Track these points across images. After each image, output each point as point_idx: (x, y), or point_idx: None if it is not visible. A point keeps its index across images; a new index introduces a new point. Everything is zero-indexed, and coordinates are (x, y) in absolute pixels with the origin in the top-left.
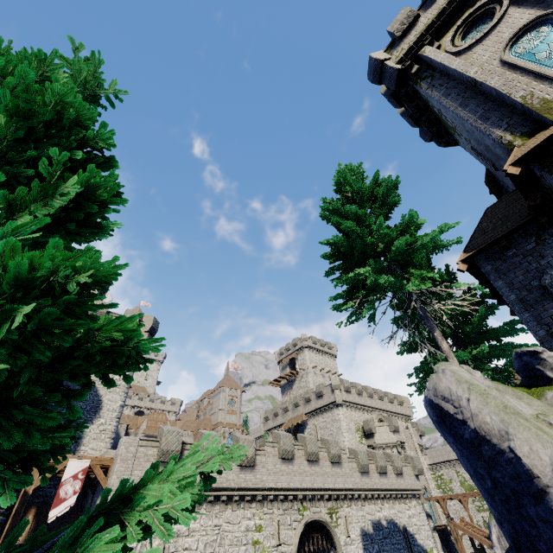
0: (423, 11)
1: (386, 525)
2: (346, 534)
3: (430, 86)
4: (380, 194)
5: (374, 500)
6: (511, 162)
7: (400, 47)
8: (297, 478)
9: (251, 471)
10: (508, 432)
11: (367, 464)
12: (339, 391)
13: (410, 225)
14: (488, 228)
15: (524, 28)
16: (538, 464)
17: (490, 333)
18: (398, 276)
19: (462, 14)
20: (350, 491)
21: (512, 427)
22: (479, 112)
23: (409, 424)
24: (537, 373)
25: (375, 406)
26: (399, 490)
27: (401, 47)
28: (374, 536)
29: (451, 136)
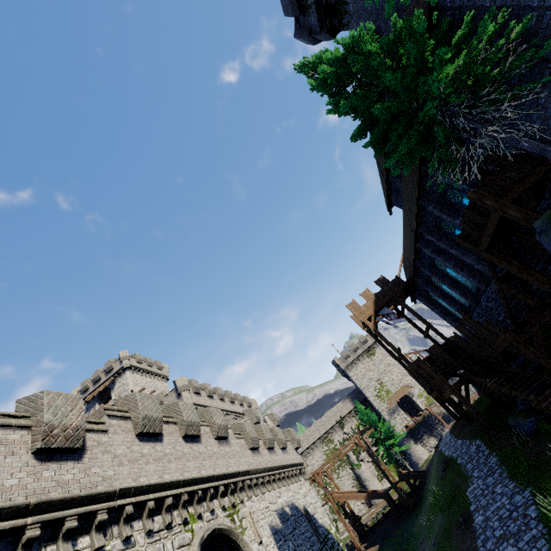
0: None
1: (290, 512)
2: (258, 539)
3: None
4: None
5: (272, 484)
6: None
7: None
8: (174, 465)
9: (74, 462)
10: None
11: (257, 437)
12: (188, 393)
13: None
14: None
15: None
16: None
17: None
18: None
19: None
20: (247, 475)
21: None
22: None
23: (266, 416)
24: None
25: (228, 409)
26: (289, 466)
27: None
28: (285, 530)
29: (336, 13)
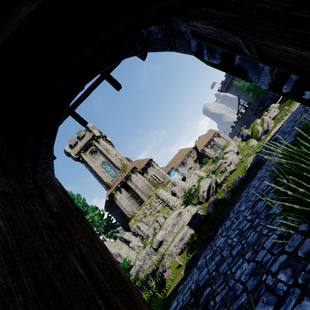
0: (79, 140)
1: None
2: None
3: (86, 166)
4: (82, 204)
5: None
6: (106, 197)
7: (74, 149)
8: None
9: None
10: (110, 250)
11: None
12: None
13: (91, 208)
14: (108, 200)
15: (103, 162)
16: (113, 253)
17: (114, 224)
18: (91, 225)
19: (90, 147)
20: None
21: (111, 250)
22: (99, 179)
23: None
24: (116, 237)
25: None
26: None
27: (75, 149)
28: None
29: None
